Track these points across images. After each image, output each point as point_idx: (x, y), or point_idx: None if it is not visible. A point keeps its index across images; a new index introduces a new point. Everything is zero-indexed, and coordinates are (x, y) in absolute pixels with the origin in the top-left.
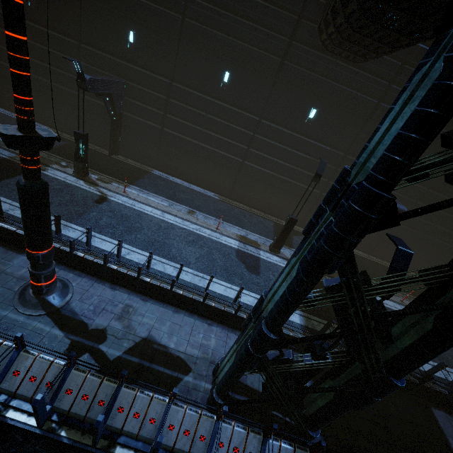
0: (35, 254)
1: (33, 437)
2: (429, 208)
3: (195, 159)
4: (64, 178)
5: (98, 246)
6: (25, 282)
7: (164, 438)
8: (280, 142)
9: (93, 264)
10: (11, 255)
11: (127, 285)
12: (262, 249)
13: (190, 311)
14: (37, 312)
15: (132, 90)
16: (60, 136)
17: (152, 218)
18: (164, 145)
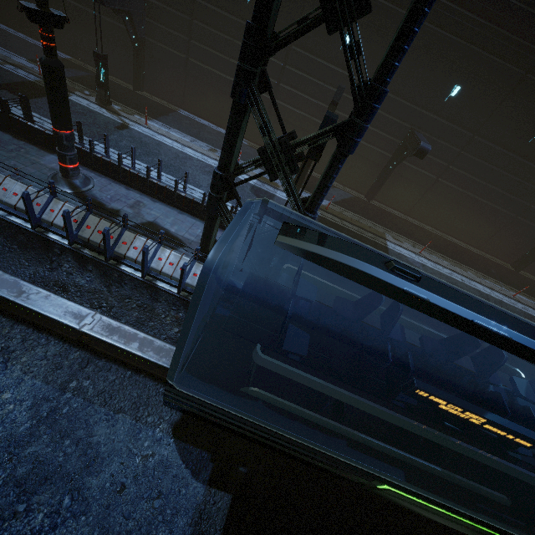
0: (59, 133)
1: (66, 251)
2: (288, 39)
3: (222, 97)
4: (87, 104)
5: (117, 160)
6: (55, 172)
7: (155, 265)
8: (312, 75)
9: (110, 165)
10: (43, 153)
11: (140, 187)
12: (281, 190)
13: (193, 215)
14: (66, 190)
15: (154, 10)
16: (83, 67)
17: (171, 148)
18: (190, 79)
